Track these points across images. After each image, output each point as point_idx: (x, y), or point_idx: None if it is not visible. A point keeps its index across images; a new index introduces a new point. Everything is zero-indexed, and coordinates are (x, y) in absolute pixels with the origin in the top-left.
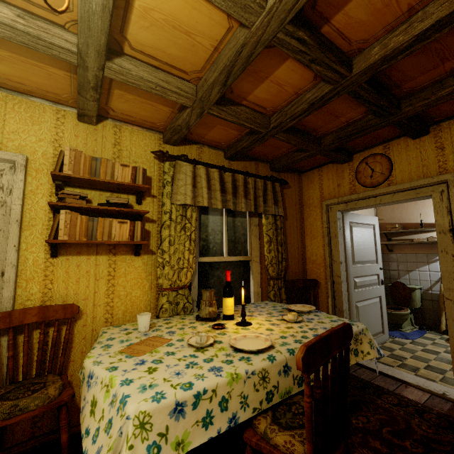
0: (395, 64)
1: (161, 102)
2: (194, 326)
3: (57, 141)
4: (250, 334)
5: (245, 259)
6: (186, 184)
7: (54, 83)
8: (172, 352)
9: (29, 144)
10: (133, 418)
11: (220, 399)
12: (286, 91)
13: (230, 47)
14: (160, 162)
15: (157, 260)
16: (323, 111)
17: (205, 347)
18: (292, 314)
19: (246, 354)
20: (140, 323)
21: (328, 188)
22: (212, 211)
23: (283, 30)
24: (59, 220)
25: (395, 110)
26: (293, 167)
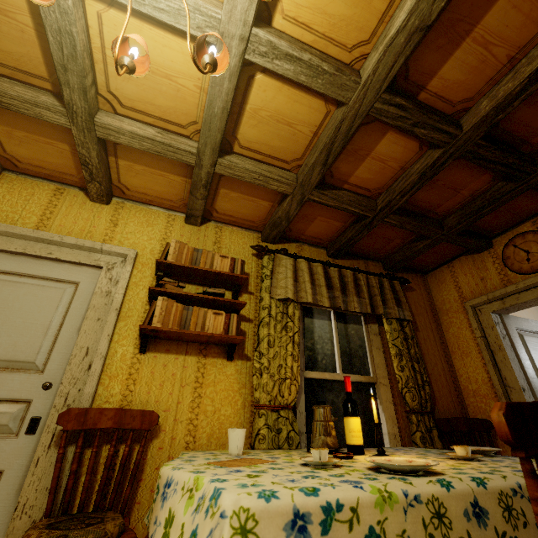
0: (512, 117)
1: (262, 197)
2: (306, 455)
3: (165, 239)
4: (397, 458)
5: (368, 381)
6: (287, 276)
7: (171, 190)
8: (278, 467)
9: (141, 242)
10: (231, 515)
11: (366, 531)
12: (391, 167)
13: (328, 128)
14: (258, 258)
15: (254, 365)
16: (438, 185)
17: (327, 467)
18: (462, 446)
19: (397, 475)
20: (231, 441)
21: (467, 285)
22: (317, 313)
23: (379, 99)
24: (155, 308)
25: (531, 167)
26: (412, 265)
